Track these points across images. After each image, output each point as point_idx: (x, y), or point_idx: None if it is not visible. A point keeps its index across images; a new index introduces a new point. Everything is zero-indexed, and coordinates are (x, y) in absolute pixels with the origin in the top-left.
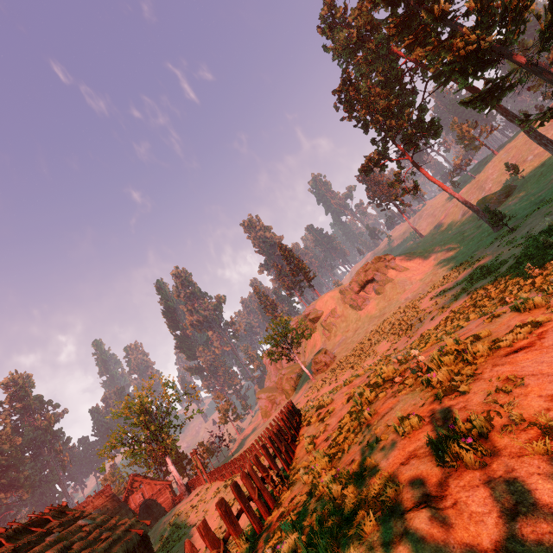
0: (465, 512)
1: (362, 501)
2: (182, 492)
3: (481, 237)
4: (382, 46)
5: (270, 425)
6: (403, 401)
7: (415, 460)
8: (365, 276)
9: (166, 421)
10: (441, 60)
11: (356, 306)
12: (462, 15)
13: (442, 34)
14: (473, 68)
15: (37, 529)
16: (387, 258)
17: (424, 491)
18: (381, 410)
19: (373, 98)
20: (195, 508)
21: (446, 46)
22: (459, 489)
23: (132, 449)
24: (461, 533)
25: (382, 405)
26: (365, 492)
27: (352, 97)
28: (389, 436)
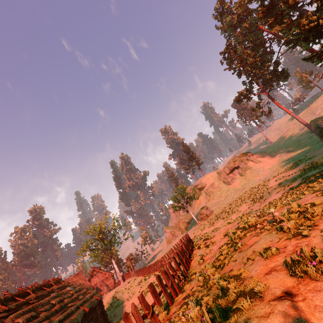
0: (311, 305)
1: (241, 292)
2: (120, 280)
3: (312, 144)
4: (253, 25)
5: (173, 247)
6: (264, 238)
7: (275, 272)
8: (233, 165)
9: (113, 239)
10: (291, 33)
11: (227, 182)
12: (307, 3)
13: (293, 16)
14: (313, 37)
15: (47, 288)
16: (248, 154)
17: (283, 290)
18: (249, 243)
19: (245, 57)
20: (127, 290)
21: (295, 23)
22: (306, 291)
23: (94, 253)
24: (309, 316)
25: (249, 240)
26: (242, 287)
27: (231, 56)
28: (256, 258)
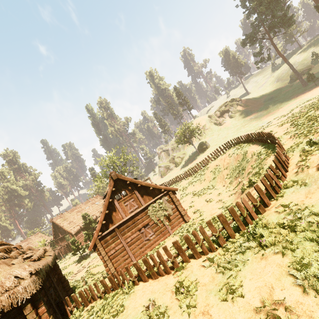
0: None
1: None
2: None
3: (294, 90)
4: None
5: (208, 156)
6: None
7: None
8: (224, 108)
9: (128, 167)
10: None
11: (218, 123)
12: None
13: None
14: None
15: None
16: (238, 100)
17: None
18: None
19: None
20: None
21: None
22: None
23: None
24: None
25: None
26: None
27: None
28: None
